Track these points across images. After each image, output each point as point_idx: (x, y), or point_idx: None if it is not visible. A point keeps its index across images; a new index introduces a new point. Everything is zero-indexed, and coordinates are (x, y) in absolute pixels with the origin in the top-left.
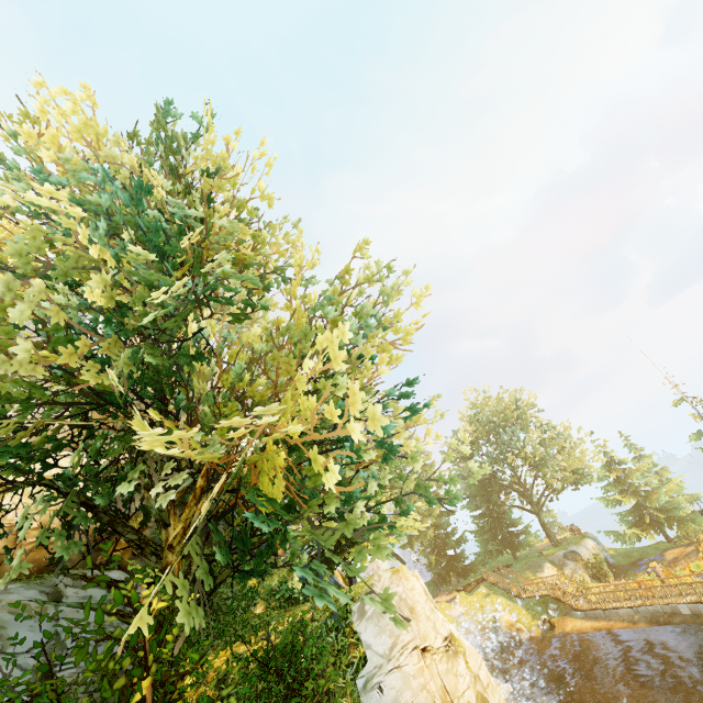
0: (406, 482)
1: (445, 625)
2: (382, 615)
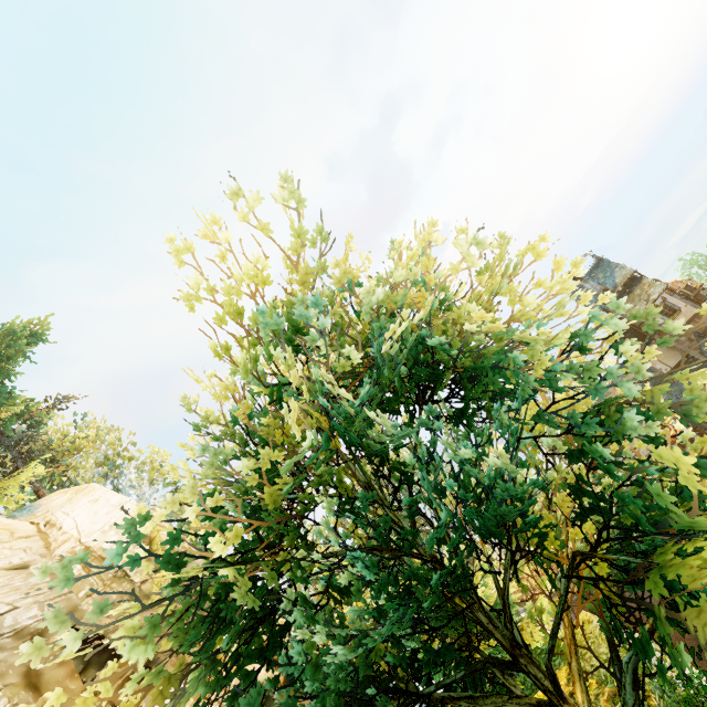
0: None
1: None
2: None
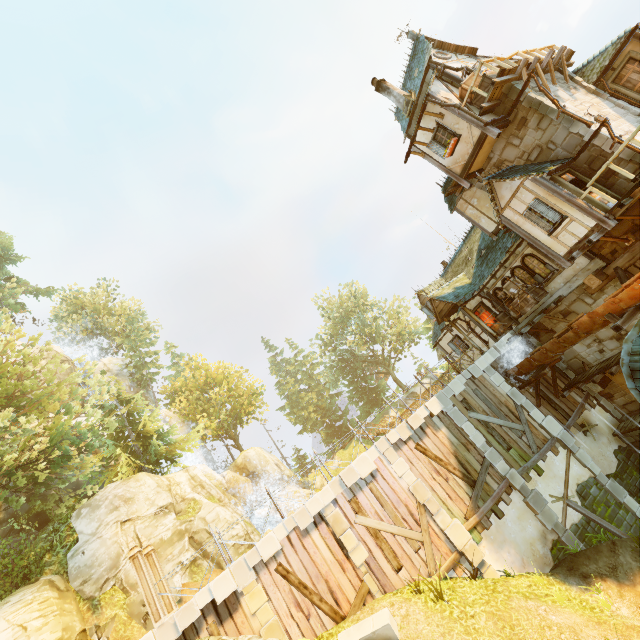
0: (108, 424)
1: (168, 498)
2: (94, 511)
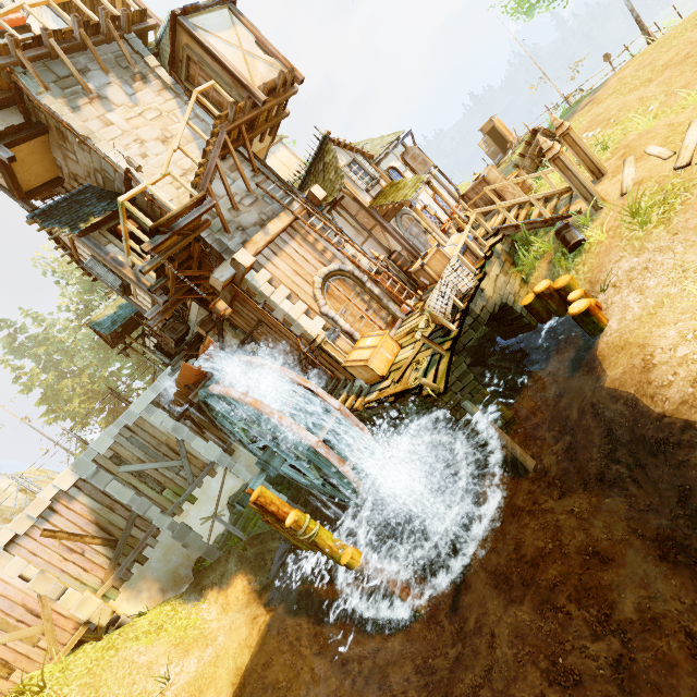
0: None
1: None
2: None
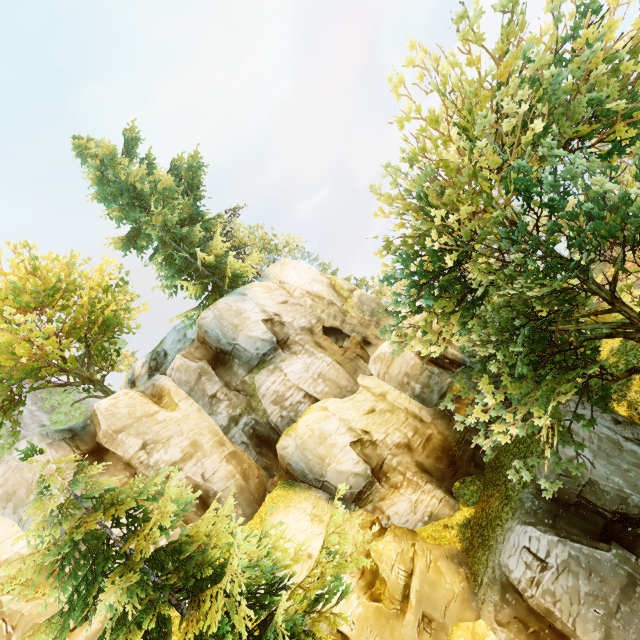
0: None
1: None
2: None
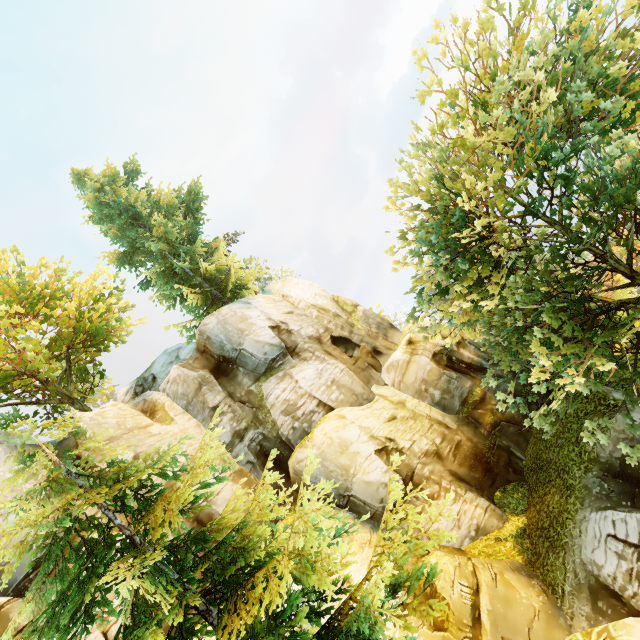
0: None
1: None
2: None
